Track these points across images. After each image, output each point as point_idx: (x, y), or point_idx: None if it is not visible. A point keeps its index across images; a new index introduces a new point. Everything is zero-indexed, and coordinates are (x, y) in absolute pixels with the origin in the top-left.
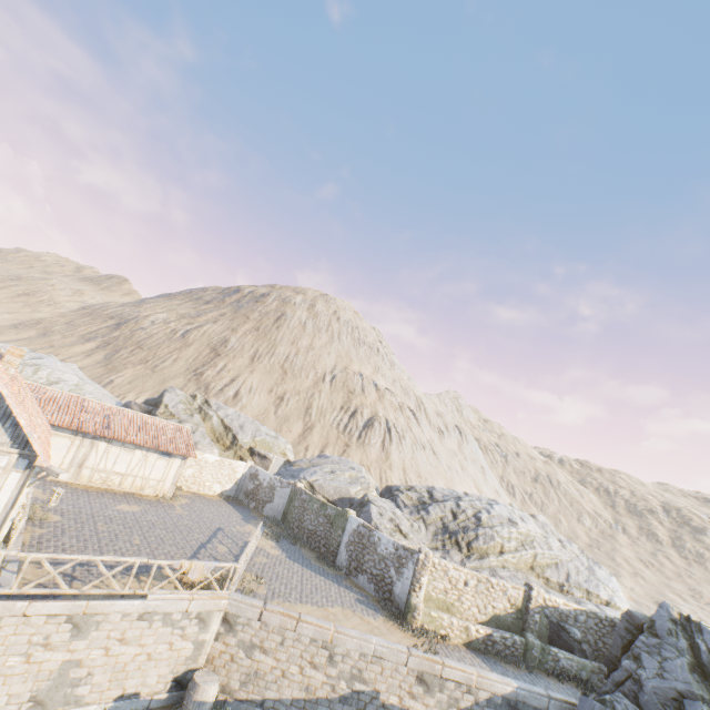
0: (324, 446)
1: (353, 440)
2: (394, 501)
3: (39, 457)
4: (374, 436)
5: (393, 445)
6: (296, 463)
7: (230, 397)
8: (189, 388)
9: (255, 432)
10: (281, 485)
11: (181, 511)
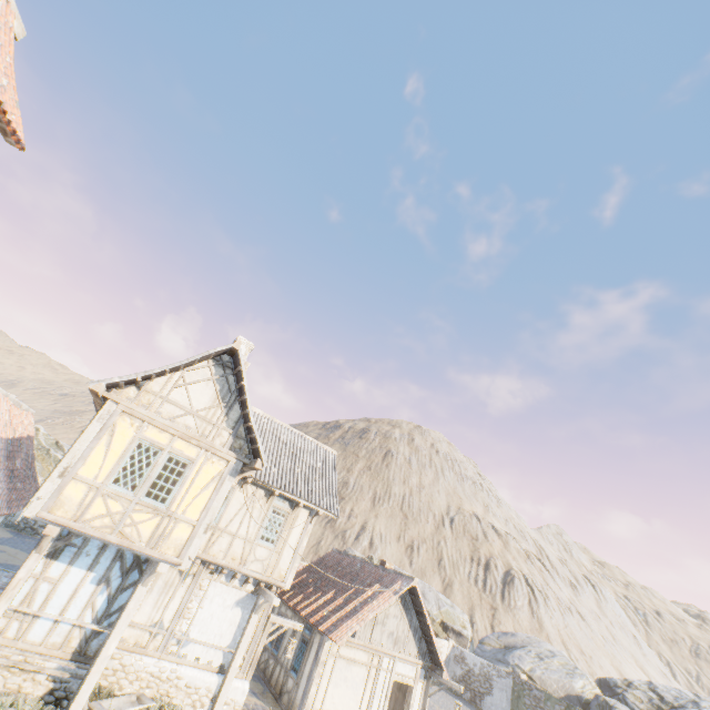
0: (470, 608)
1: (497, 601)
2: (624, 703)
3: (443, 670)
4: (518, 596)
5: (541, 608)
6: (485, 640)
7: (366, 547)
8: (327, 537)
9: (437, 600)
10: (497, 673)
11: (439, 707)
